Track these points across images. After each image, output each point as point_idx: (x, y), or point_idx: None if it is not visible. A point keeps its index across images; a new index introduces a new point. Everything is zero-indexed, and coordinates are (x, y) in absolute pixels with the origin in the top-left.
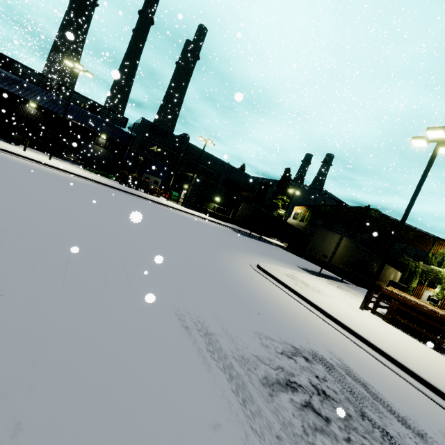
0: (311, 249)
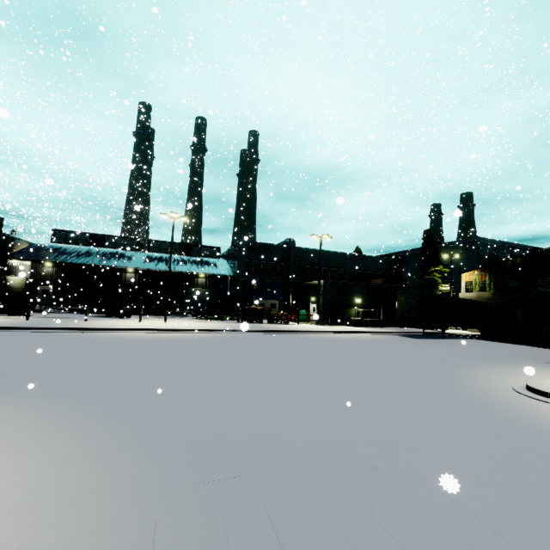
0: None
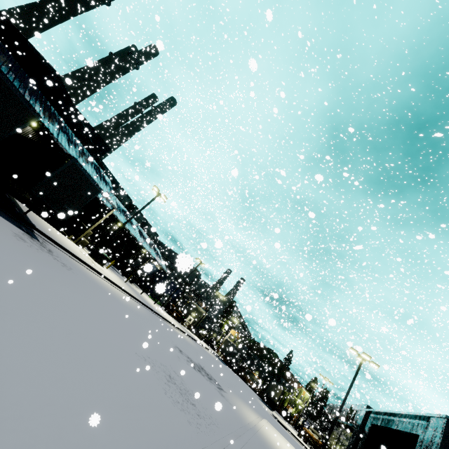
0: (268, 392)
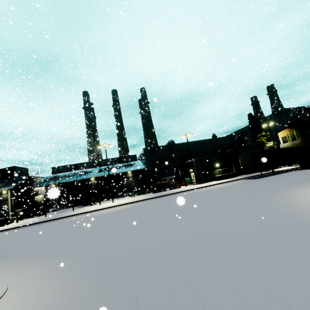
0: None
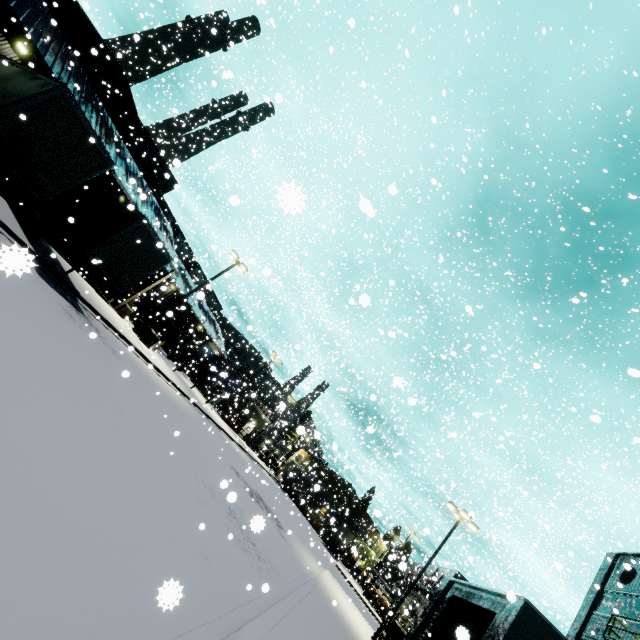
0: (336, 536)
